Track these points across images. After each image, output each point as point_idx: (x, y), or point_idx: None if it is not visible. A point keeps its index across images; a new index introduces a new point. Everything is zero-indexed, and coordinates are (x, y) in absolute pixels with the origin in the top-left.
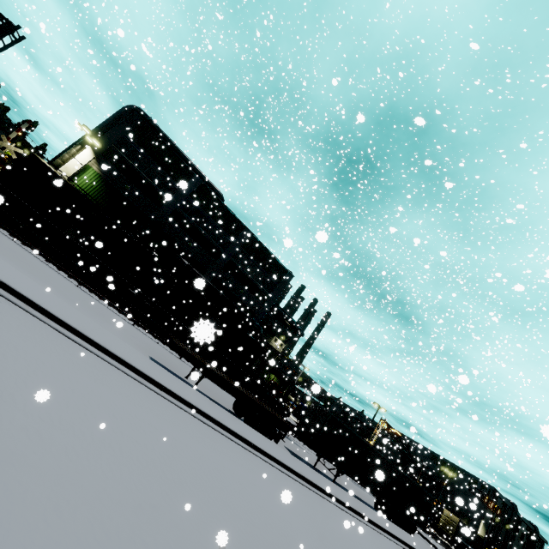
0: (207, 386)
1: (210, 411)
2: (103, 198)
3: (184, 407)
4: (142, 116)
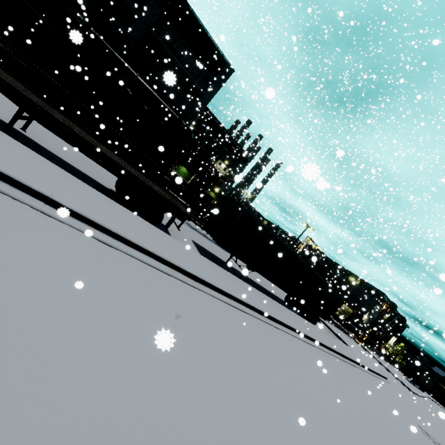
0: (86, 161)
1: None
2: None
3: None
4: None
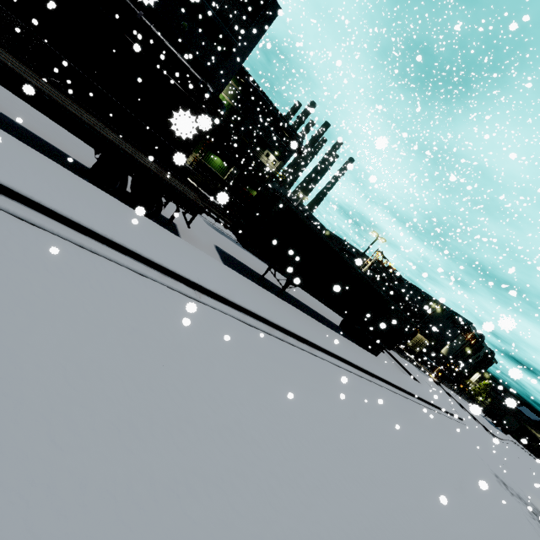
0: (58, 131)
1: None
2: None
3: None
4: None
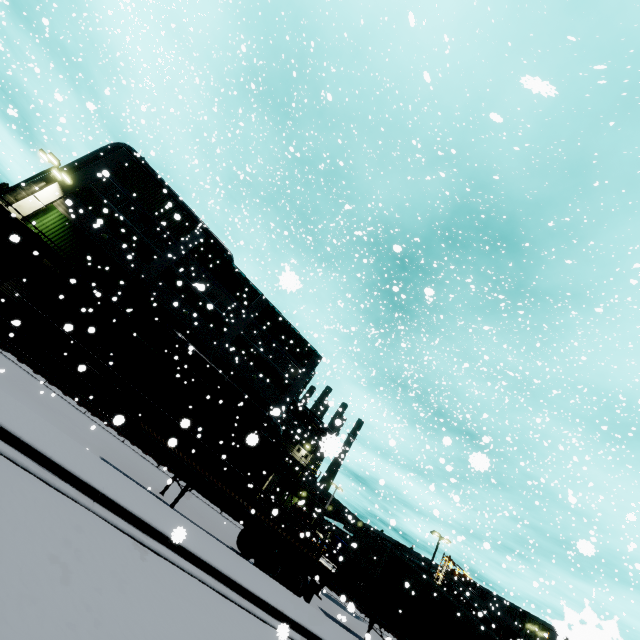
0: (197, 509)
1: (193, 543)
2: (68, 248)
3: (137, 535)
4: (133, 155)
